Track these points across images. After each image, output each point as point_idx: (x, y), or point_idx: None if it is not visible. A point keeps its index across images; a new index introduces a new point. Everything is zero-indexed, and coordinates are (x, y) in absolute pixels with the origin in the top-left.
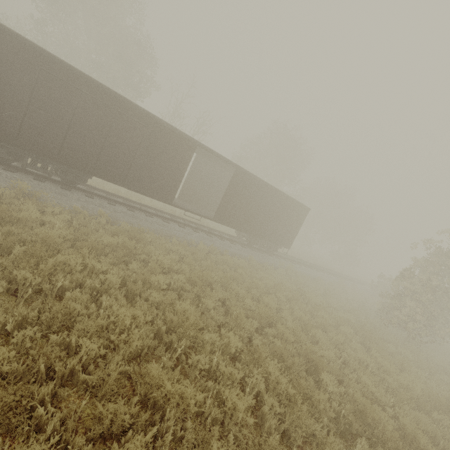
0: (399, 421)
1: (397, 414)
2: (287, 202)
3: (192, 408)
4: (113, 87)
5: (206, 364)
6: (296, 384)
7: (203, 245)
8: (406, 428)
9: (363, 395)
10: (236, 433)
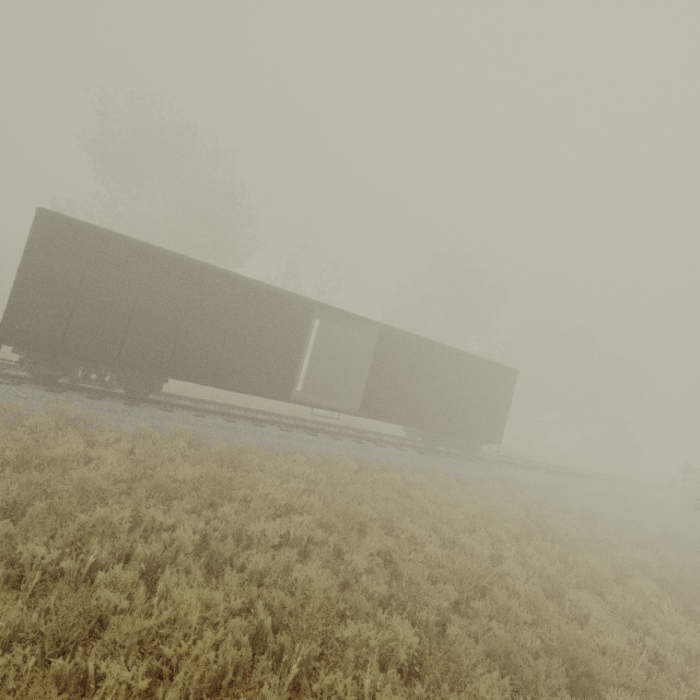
0: None
1: None
2: (477, 367)
3: None
4: (201, 257)
5: (348, 693)
6: None
7: (348, 459)
8: None
9: None
10: None
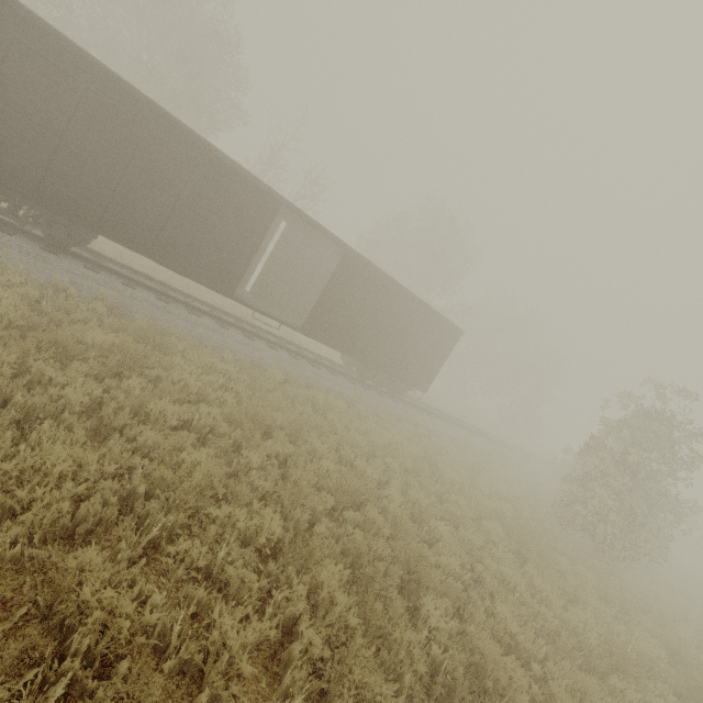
0: (549, 687)
1: (548, 675)
2: (428, 317)
3: (135, 638)
4: (171, 108)
5: (201, 559)
6: (367, 610)
7: (277, 370)
8: (554, 702)
9: (495, 638)
10: (220, 691)
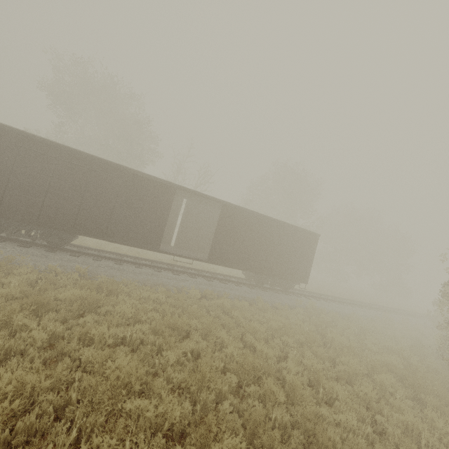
0: None
1: None
2: (290, 231)
3: None
4: (119, 161)
5: None
6: None
7: (195, 290)
8: None
9: None
10: None
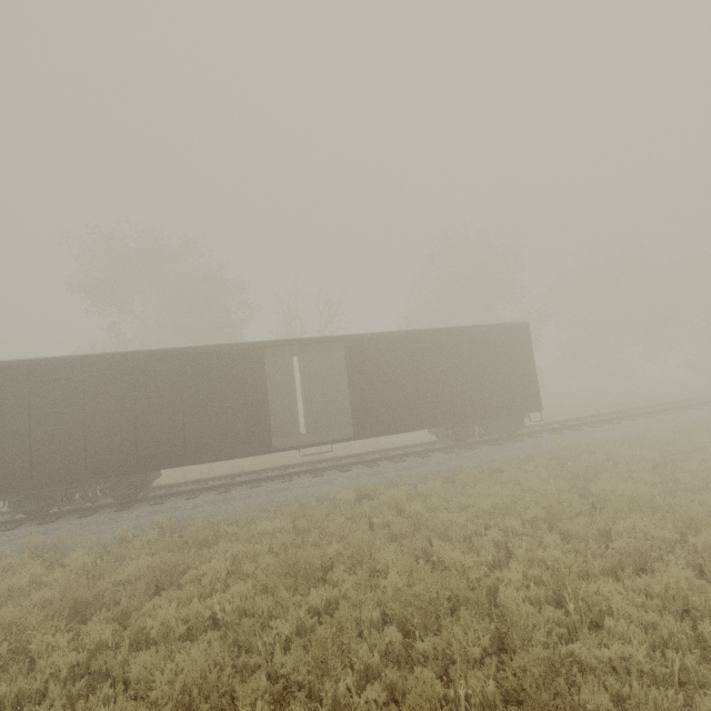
0: None
1: None
2: (473, 337)
3: None
4: (203, 341)
5: None
6: None
7: (345, 492)
8: None
9: None
10: None
